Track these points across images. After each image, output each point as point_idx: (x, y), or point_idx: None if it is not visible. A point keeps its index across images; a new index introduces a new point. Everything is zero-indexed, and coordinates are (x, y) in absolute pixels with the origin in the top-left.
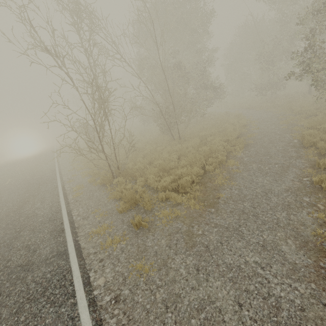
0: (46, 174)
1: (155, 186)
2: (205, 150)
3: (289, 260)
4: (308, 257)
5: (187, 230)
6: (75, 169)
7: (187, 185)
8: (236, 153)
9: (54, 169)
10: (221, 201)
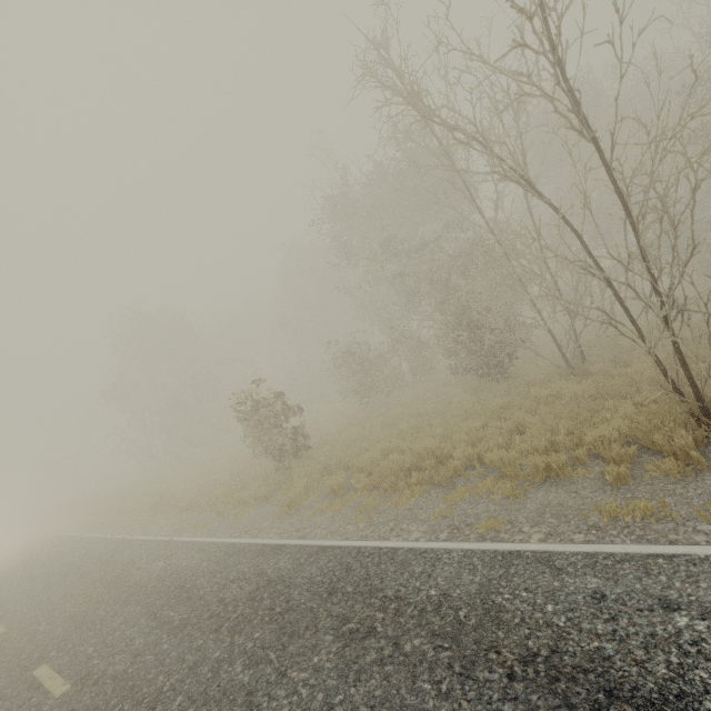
0: (267, 566)
1: None
2: None
3: None
4: None
5: None
6: (372, 511)
7: None
8: None
9: (269, 545)
10: None
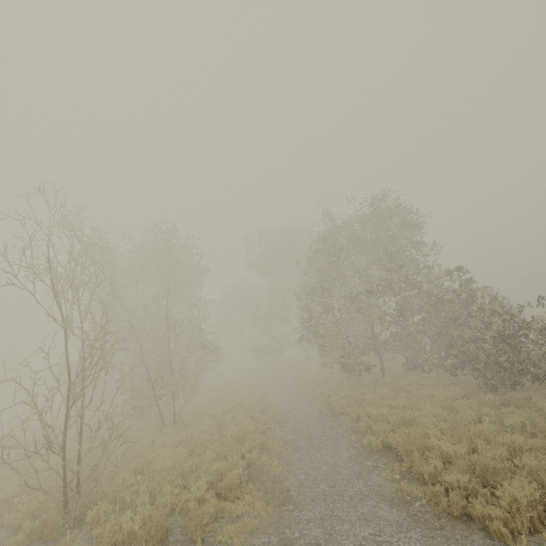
0: None
1: (181, 503)
2: (236, 431)
3: (392, 520)
4: (401, 511)
5: (279, 539)
6: None
7: (234, 486)
8: (273, 431)
9: None
10: (294, 493)
